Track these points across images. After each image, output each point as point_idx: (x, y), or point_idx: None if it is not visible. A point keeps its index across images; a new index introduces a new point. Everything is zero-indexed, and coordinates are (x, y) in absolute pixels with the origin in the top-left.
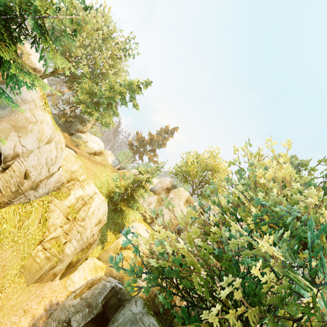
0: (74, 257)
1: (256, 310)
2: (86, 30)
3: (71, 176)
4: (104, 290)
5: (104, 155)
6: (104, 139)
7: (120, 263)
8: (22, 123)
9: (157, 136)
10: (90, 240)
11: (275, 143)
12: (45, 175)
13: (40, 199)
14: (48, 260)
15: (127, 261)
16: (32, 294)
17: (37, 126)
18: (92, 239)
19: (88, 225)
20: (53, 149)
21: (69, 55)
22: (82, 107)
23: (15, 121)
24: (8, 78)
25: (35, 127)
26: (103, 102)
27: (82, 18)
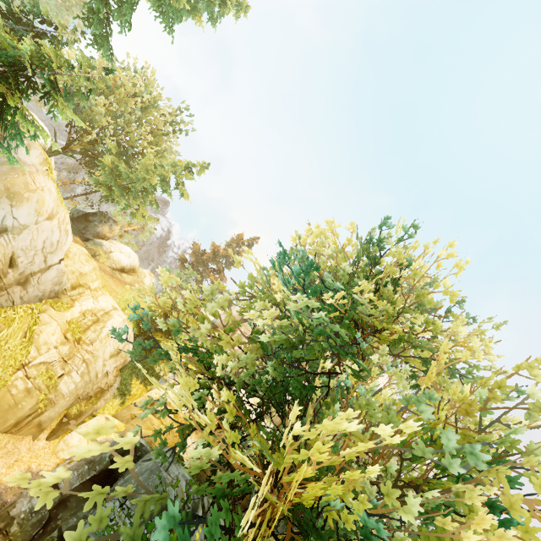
0: (73, 408)
1: (259, 350)
2: (117, 95)
3: (78, 280)
4: (116, 443)
5: (138, 275)
6: (142, 257)
7: (149, 422)
8: (17, 188)
9: (225, 249)
10: (102, 384)
11: (339, 226)
12: (39, 267)
13: (28, 305)
14: (31, 394)
15: (161, 419)
16: (1, 447)
17: (36, 194)
18: (105, 381)
19: (99, 353)
20: (55, 230)
21: (90, 126)
22: (103, 190)
23: (9, 184)
24: (9, 133)
25: (33, 196)
26: (135, 188)
27: (112, 80)
